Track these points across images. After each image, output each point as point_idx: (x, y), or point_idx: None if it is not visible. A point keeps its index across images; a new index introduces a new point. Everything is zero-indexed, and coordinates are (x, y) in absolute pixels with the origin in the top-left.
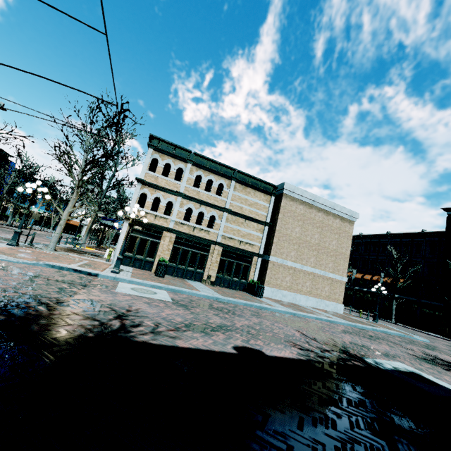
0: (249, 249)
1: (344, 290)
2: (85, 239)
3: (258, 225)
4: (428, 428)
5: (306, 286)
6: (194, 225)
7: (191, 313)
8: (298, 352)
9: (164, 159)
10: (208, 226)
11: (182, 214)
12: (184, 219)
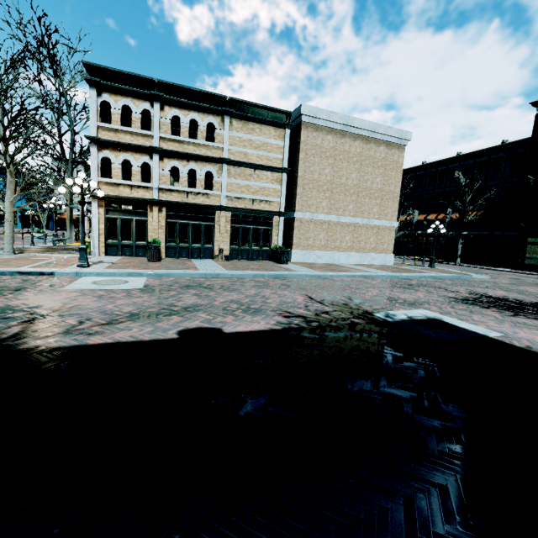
0: (266, 209)
1: (405, 238)
2: (70, 234)
3: (273, 174)
4: (388, 386)
5: (346, 241)
6: (186, 190)
7: (158, 298)
8: (278, 321)
9: (118, 100)
10: (206, 187)
11: (166, 178)
12: (172, 184)
